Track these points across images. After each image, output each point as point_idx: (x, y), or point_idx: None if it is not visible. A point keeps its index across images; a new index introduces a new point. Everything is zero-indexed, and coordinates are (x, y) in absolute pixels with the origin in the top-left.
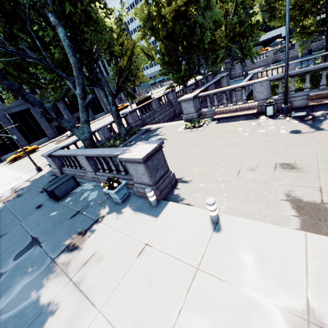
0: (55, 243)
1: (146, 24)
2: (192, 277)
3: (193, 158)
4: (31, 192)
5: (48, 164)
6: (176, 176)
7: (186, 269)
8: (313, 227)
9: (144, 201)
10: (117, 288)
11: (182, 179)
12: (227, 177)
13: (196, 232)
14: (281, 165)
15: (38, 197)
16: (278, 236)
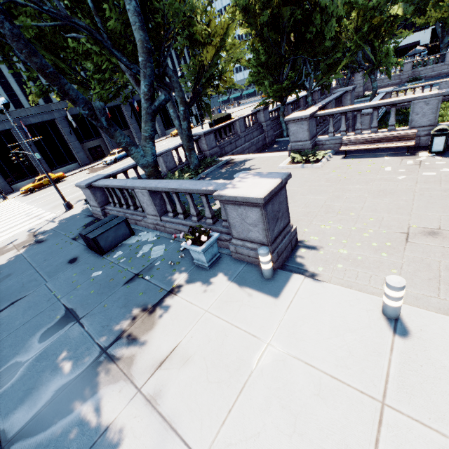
0: (104, 321)
1: (238, 3)
2: (377, 419)
3: (316, 207)
4: (58, 238)
5: (81, 200)
6: None
7: (359, 401)
8: None
9: (247, 268)
10: (228, 420)
11: (305, 239)
12: (389, 242)
13: (359, 332)
14: None
15: (70, 245)
16: None
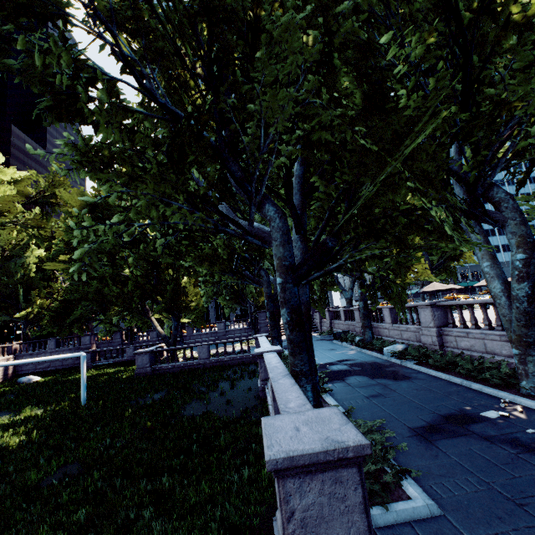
0: None
1: None
2: None
3: None
4: None
5: None
6: None
7: None
8: None
9: None
10: None
11: None
12: None
13: None
14: None
15: None
16: None
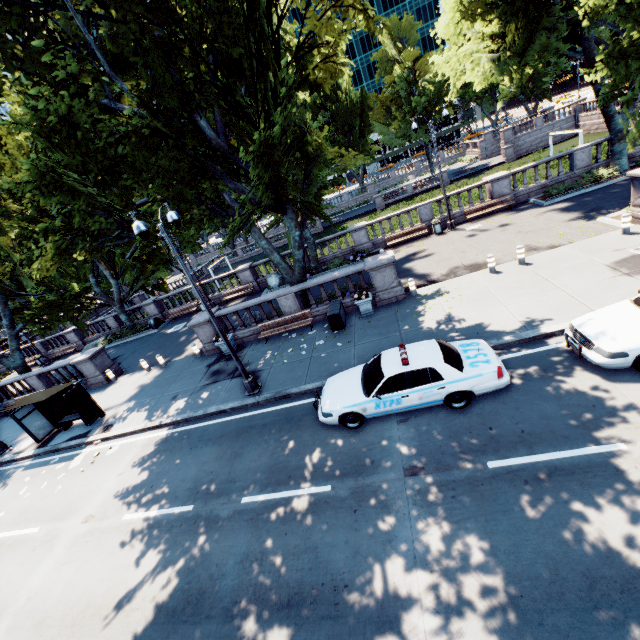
0: None
1: None
2: None
3: None
4: None
5: None
6: None
7: None
8: None
9: None
10: None
11: None
12: None
13: None
14: None
15: None
16: None
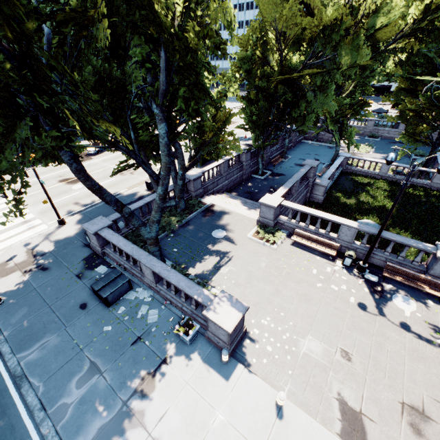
0: (121, 378)
1: (243, 64)
2: None
3: (263, 298)
4: (62, 271)
5: (71, 212)
6: (244, 321)
7: None
8: (348, 435)
9: (213, 351)
10: None
11: (251, 330)
12: (294, 347)
13: (262, 413)
14: (341, 352)
15: (77, 285)
16: (324, 439)
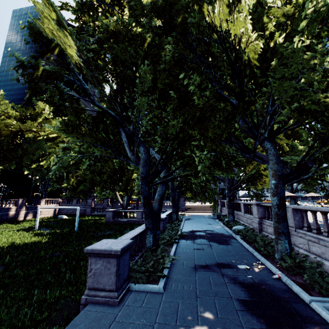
0: None
1: None
2: None
3: None
4: None
5: None
6: None
7: None
8: None
9: None
10: None
11: None
12: None
13: None
14: None
15: None
16: None
